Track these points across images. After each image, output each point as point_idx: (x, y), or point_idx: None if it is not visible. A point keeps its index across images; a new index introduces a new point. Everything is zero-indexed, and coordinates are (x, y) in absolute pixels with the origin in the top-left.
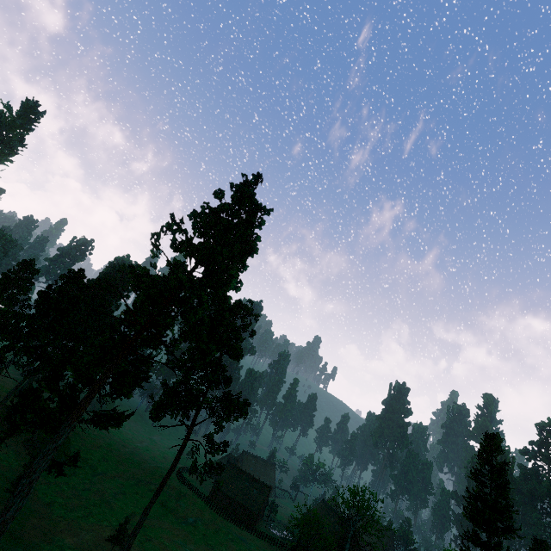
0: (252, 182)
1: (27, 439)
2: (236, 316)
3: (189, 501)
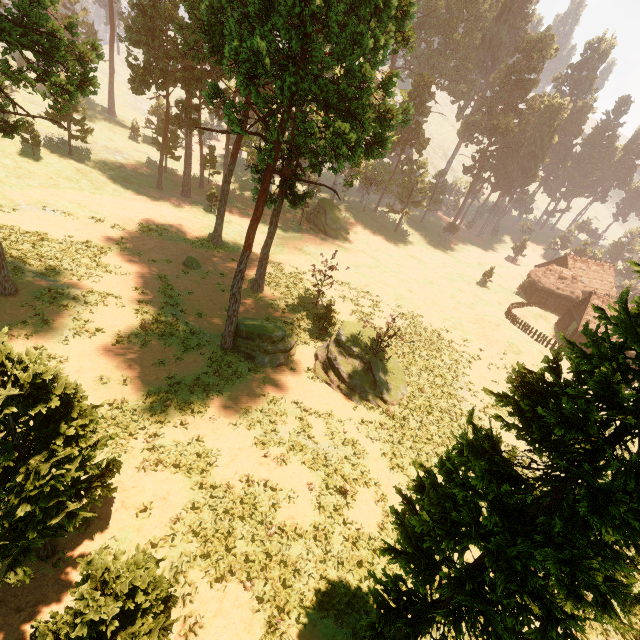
0: None
1: (317, 363)
2: None
3: None
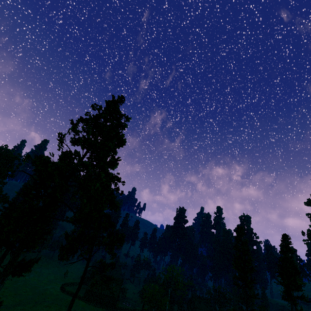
0: (118, 100)
1: None
2: (111, 183)
3: (75, 304)
